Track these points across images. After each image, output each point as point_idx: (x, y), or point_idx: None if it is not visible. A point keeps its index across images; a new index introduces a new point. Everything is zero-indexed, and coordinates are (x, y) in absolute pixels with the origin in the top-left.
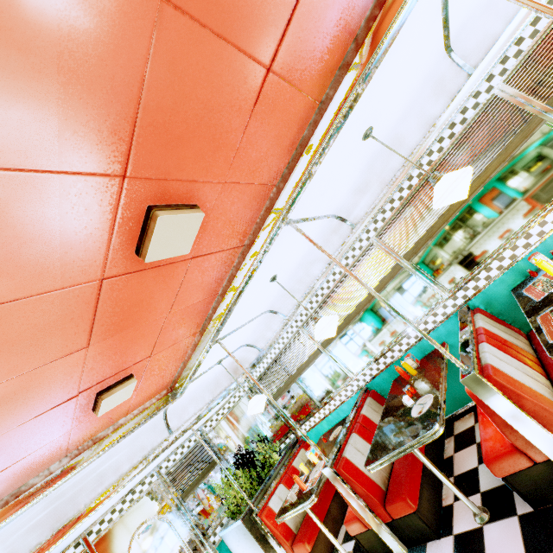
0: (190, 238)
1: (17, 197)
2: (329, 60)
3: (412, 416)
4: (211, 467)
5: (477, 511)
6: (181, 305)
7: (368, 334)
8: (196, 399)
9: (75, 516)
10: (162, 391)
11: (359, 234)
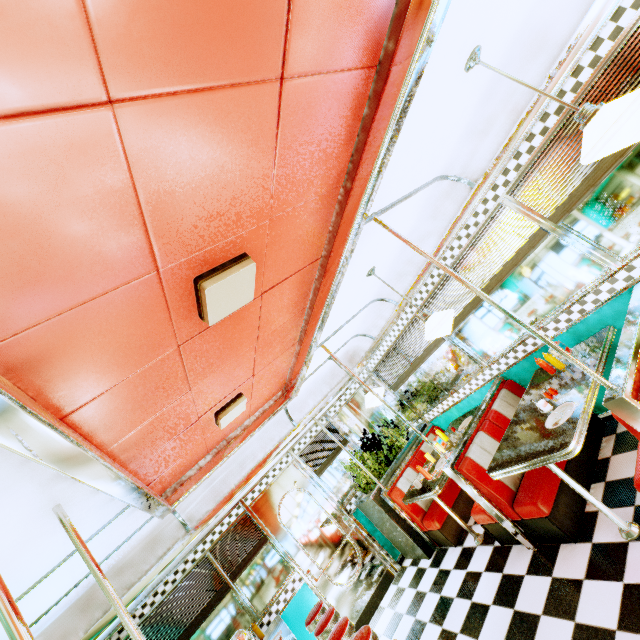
0: (249, 288)
1: (75, 328)
2: (375, 4)
3: (546, 426)
4: (339, 448)
5: (623, 527)
6: (267, 332)
7: (501, 319)
8: (314, 392)
9: (229, 493)
10: (277, 393)
11: (482, 195)
